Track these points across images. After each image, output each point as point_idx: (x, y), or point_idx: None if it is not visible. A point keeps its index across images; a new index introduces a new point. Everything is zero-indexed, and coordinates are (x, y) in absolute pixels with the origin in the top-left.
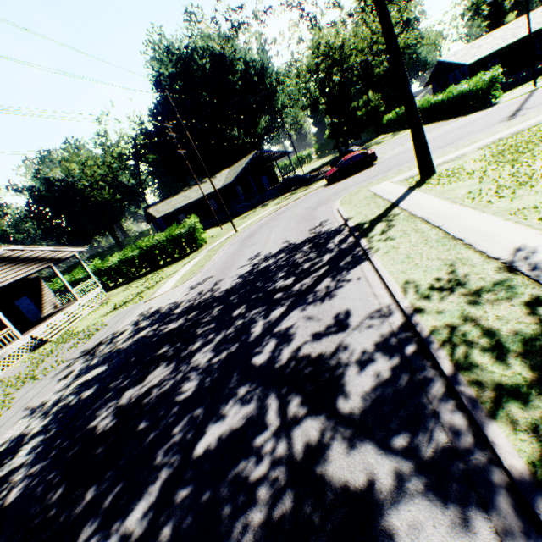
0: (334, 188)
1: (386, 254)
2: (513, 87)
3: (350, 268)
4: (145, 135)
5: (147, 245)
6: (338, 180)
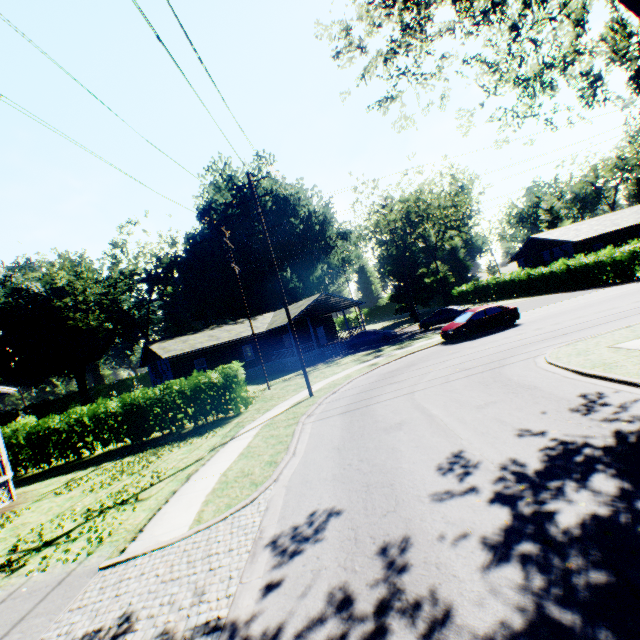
0: (479, 346)
1: None
2: None
3: None
4: (174, 257)
5: (139, 397)
6: (465, 338)
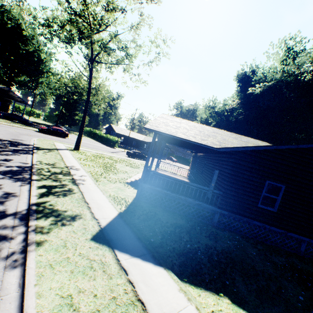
0: (40, 134)
1: (40, 155)
2: (124, 148)
3: (23, 153)
4: None
5: None
6: (45, 133)
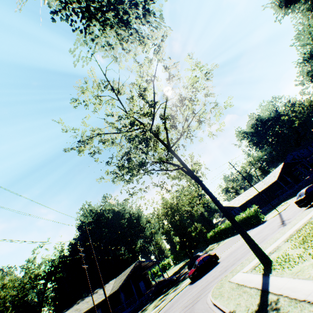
0: (199, 284)
1: None
2: (265, 213)
3: None
4: (61, 257)
5: None
6: (198, 277)
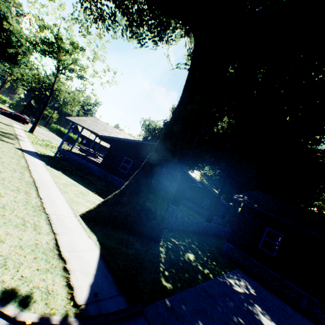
0: (2, 116)
1: None
2: None
3: None
4: None
5: None
6: (6, 116)
